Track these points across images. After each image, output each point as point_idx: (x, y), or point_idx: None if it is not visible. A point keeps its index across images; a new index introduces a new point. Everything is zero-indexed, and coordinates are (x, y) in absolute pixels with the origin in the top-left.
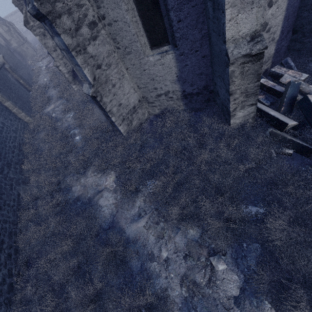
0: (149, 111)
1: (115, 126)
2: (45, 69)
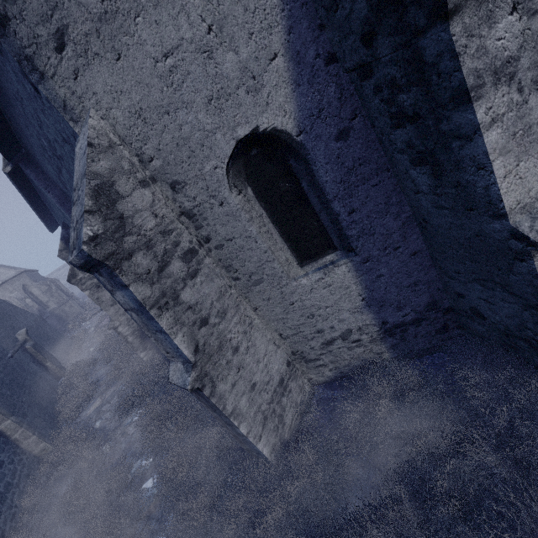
0: (310, 378)
1: (246, 443)
2: (94, 332)
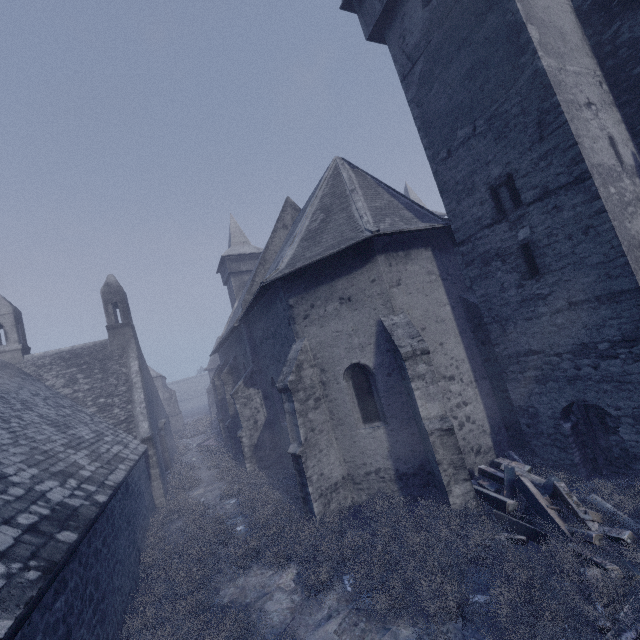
0: (353, 497)
1: (308, 502)
2: (200, 446)
